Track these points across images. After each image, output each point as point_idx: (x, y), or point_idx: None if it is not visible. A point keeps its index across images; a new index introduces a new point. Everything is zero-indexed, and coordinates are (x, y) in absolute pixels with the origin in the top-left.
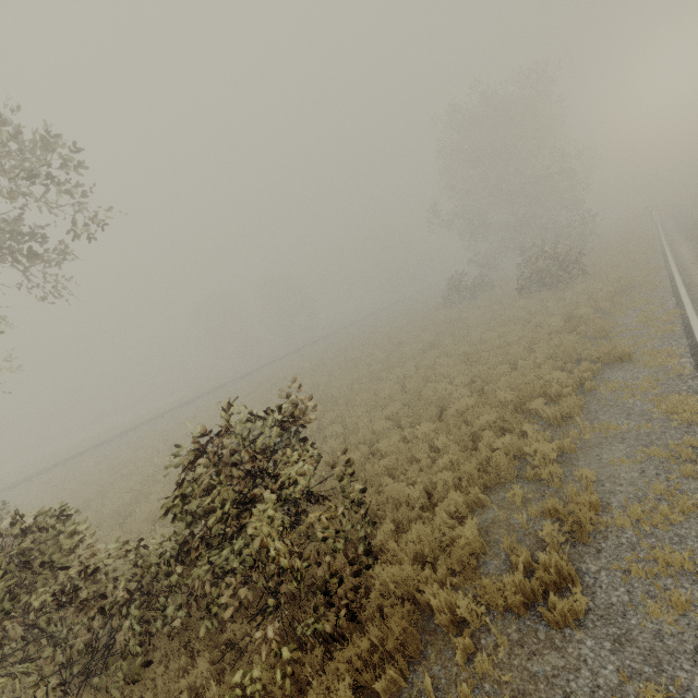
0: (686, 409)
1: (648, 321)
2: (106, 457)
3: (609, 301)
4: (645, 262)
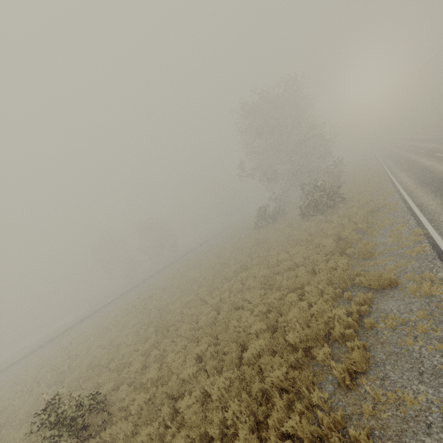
0: None
1: (399, 240)
2: None
3: (365, 223)
4: (381, 188)
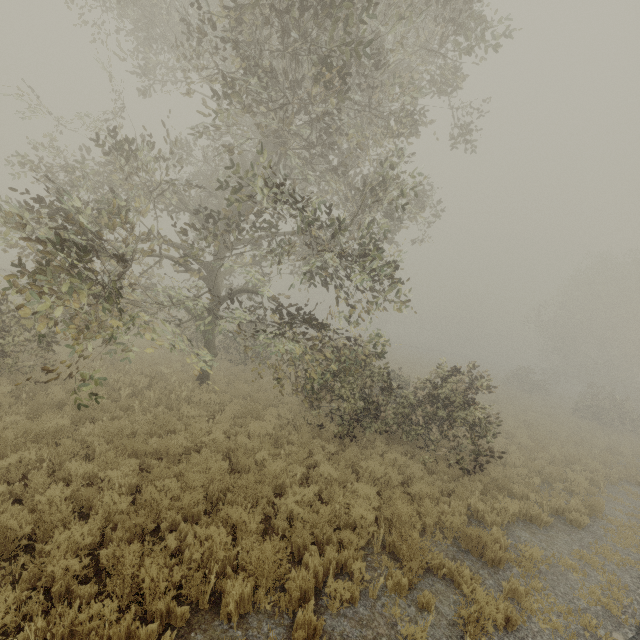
0: None
1: None
2: None
3: None
4: None
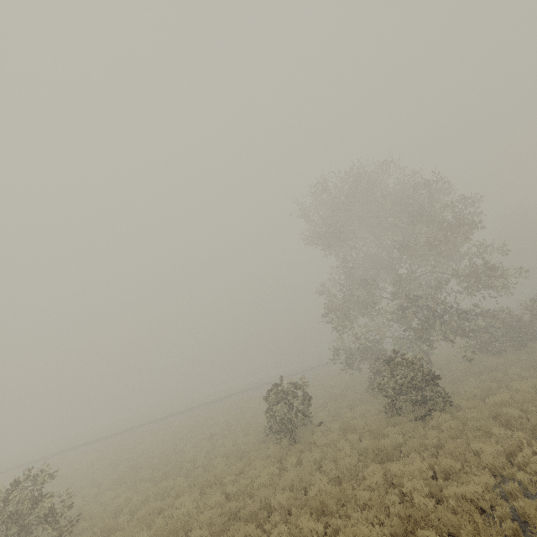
0: None
1: None
2: None
3: None
4: None
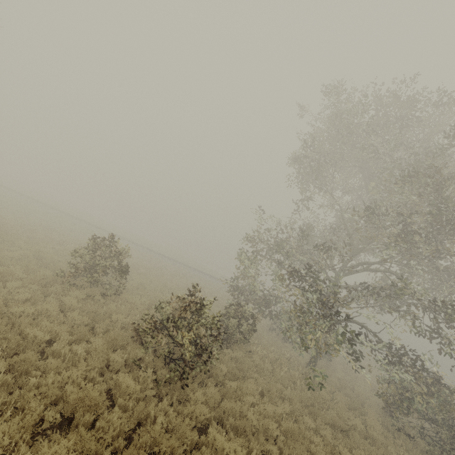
0: None
1: None
2: None
3: None
4: None
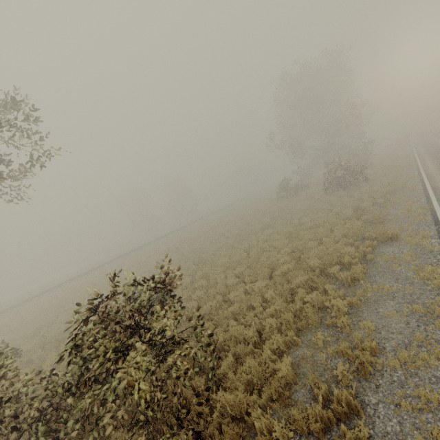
0: (437, 277)
1: (408, 212)
2: (56, 297)
3: (382, 198)
4: (405, 172)
